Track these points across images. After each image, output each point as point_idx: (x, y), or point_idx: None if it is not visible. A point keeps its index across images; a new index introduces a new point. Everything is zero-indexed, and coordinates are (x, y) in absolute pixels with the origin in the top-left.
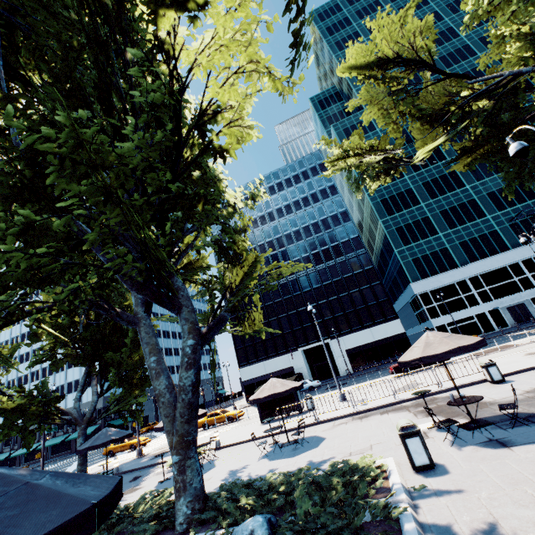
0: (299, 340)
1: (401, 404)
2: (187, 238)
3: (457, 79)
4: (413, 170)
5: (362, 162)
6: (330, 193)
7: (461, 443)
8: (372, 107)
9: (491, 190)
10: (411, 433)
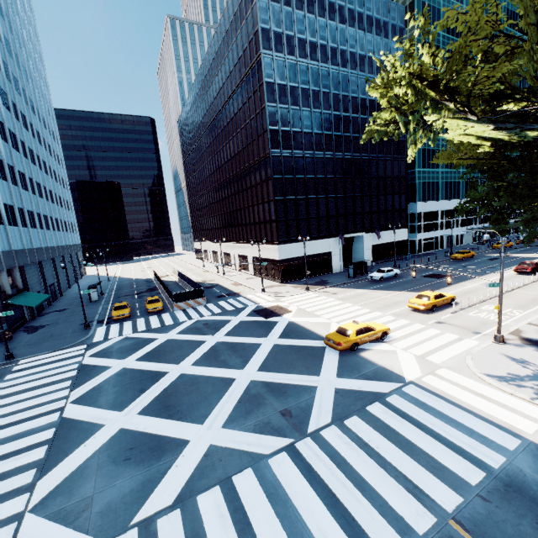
0: (341, 227)
1: None
2: None
3: None
4: None
5: None
6: None
7: None
8: None
9: None
10: None
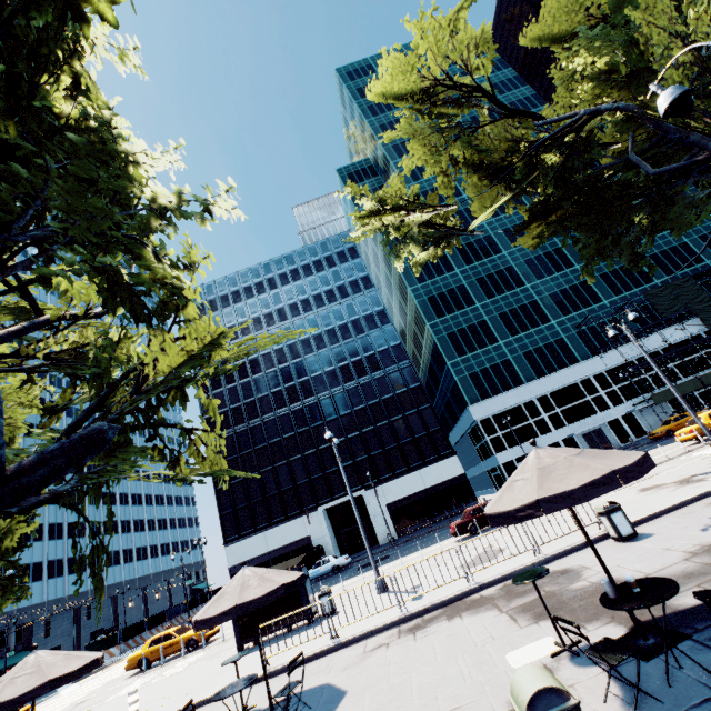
0: (320, 494)
1: (480, 592)
2: (62, 279)
3: (522, 120)
4: (465, 262)
5: (404, 220)
6: (363, 286)
7: (652, 706)
8: (416, 142)
9: (554, 290)
10: None
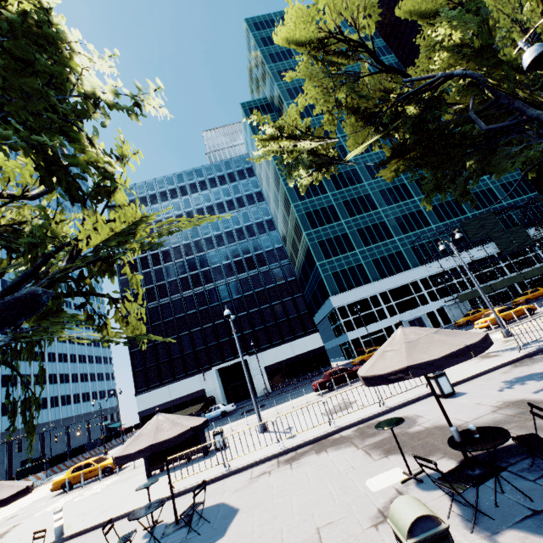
0: (214, 358)
1: (340, 433)
2: None
3: (394, 76)
4: (335, 188)
5: (297, 146)
6: (257, 199)
7: (485, 522)
8: (311, 82)
9: (398, 215)
10: (433, 539)
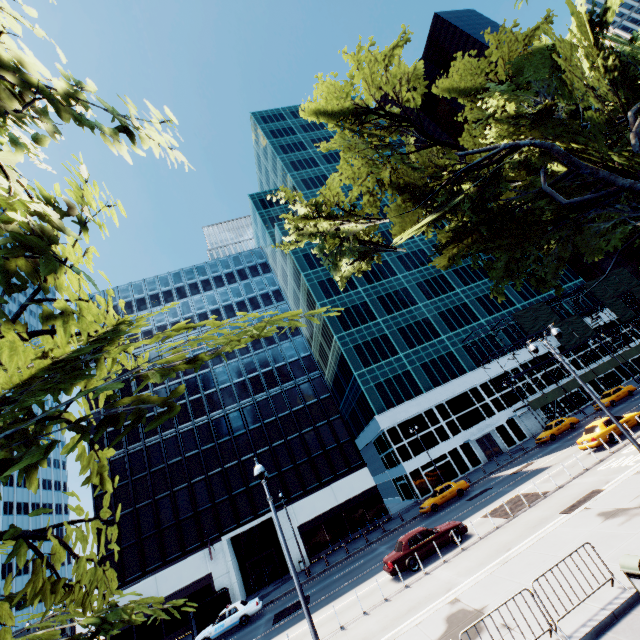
0: (225, 520)
1: None
2: None
3: (445, 149)
4: (366, 282)
5: (339, 228)
6: (274, 299)
7: None
8: (353, 154)
9: (441, 309)
10: None
